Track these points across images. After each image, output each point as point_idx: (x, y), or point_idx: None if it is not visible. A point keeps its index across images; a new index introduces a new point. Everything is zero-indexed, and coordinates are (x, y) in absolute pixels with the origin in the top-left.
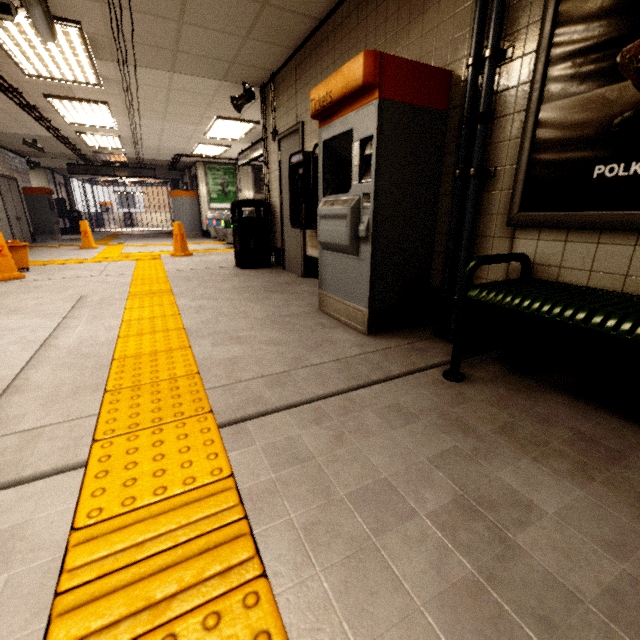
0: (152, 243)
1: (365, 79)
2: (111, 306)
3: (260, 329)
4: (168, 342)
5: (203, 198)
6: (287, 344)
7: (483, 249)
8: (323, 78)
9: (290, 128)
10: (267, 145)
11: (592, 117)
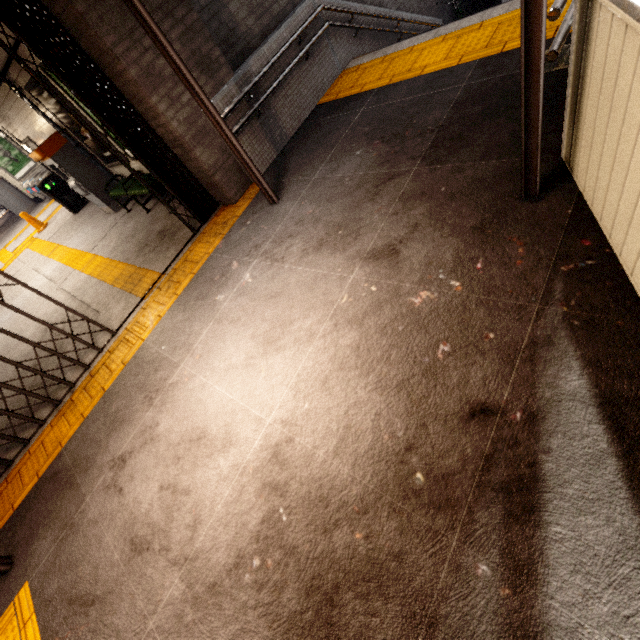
0: (15, 235)
1: (42, 157)
2: (47, 262)
3: (91, 233)
4: (72, 253)
5: (5, 176)
6: (98, 231)
7: (114, 173)
8: (17, 121)
9: (25, 140)
10: (20, 145)
11: (92, 145)
